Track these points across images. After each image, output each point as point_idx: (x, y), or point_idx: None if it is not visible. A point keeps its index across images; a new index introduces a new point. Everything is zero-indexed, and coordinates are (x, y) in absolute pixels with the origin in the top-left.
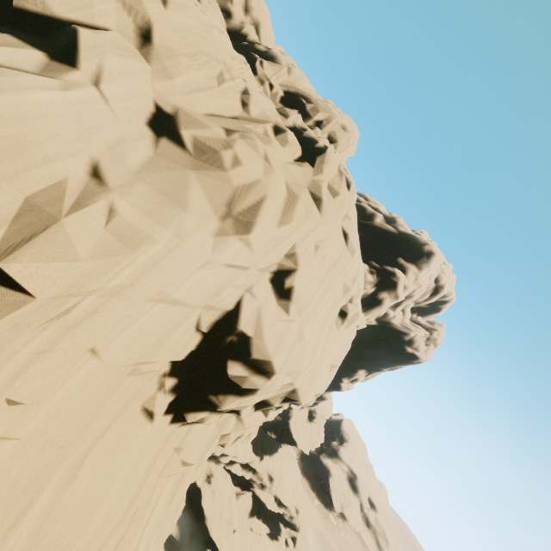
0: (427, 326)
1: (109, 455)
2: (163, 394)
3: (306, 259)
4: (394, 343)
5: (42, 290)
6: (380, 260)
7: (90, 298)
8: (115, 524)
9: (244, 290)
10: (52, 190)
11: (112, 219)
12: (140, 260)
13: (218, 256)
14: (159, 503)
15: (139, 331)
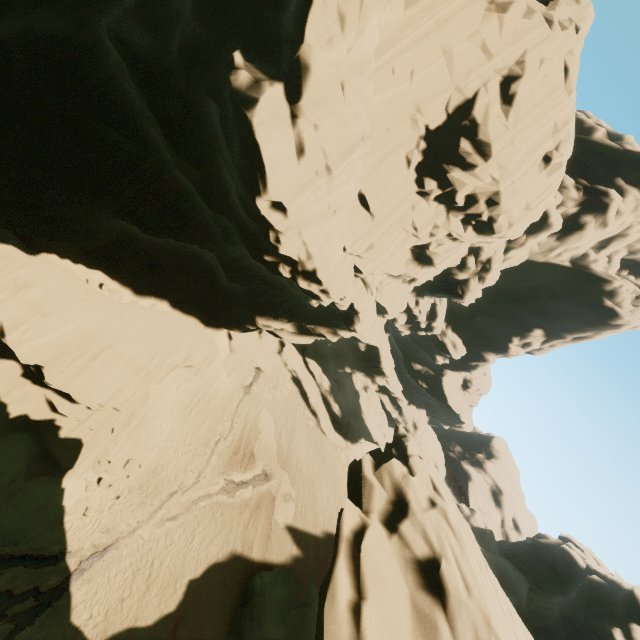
0: None
1: (391, 170)
2: (417, 152)
3: (531, 69)
4: (589, 294)
5: None
6: (592, 180)
7: (430, 22)
8: (388, 213)
9: (481, 84)
10: None
11: None
12: (455, 4)
13: (482, 28)
14: (398, 238)
15: (429, 75)
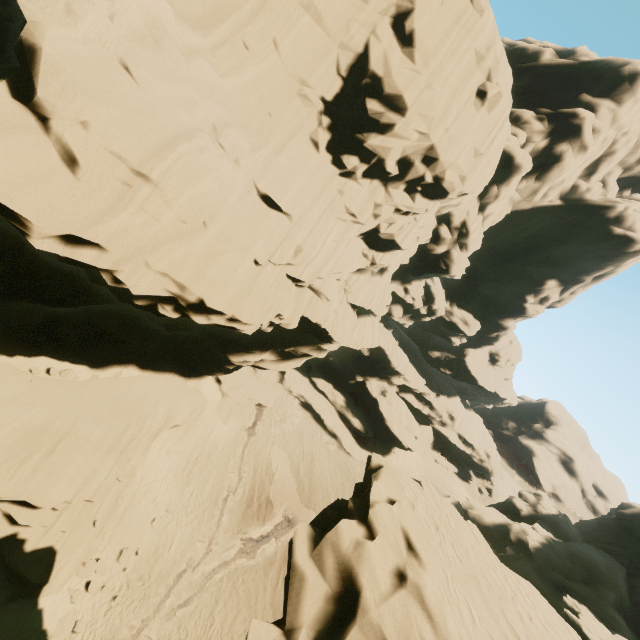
0: None
1: (295, 159)
2: (322, 131)
3: None
4: (593, 227)
5: None
6: (554, 105)
7: None
8: (307, 207)
9: (369, 32)
10: None
11: None
12: None
13: None
14: (334, 231)
15: (299, 40)
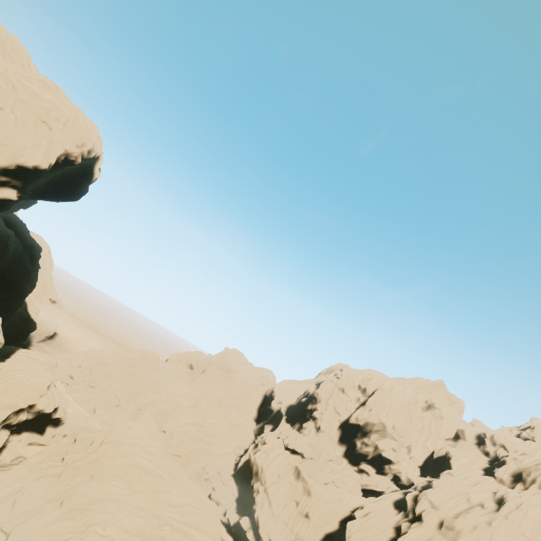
0: None
1: None
2: None
3: None
4: None
5: None
6: None
7: None
8: None
9: None
10: None
11: None
12: None
13: None
14: None
15: None
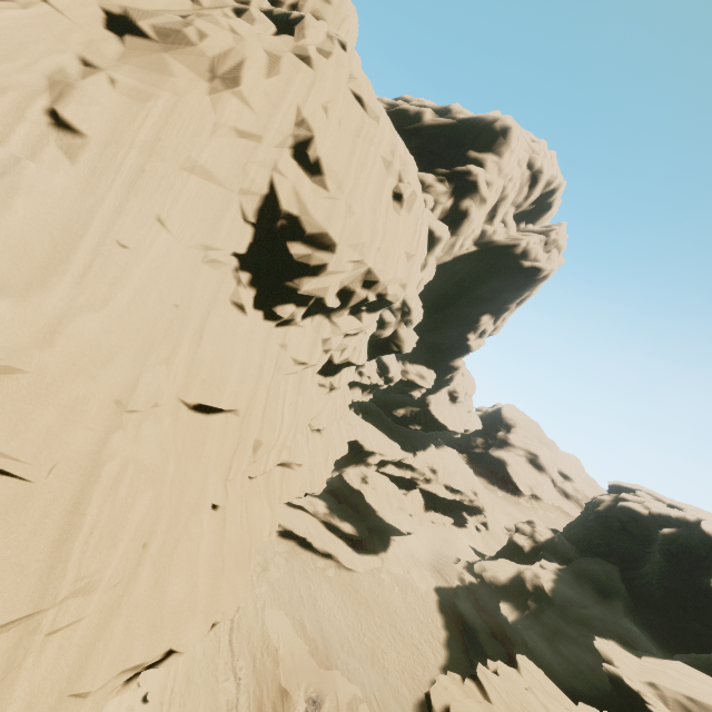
0: (541, 231)
1: (221, 336)
2: (244, 289)
3: (319, 124)
4: (507, 264)
5: (96, 132)
6: (448, 164)
7: (133, 153)
8: (253, 389)
9: (270, 170)
10: (63, 72)
11: (117, 86)
12: (154, 113)
13: (221, 116)
14: (288, 393)
15: (190, 206)
